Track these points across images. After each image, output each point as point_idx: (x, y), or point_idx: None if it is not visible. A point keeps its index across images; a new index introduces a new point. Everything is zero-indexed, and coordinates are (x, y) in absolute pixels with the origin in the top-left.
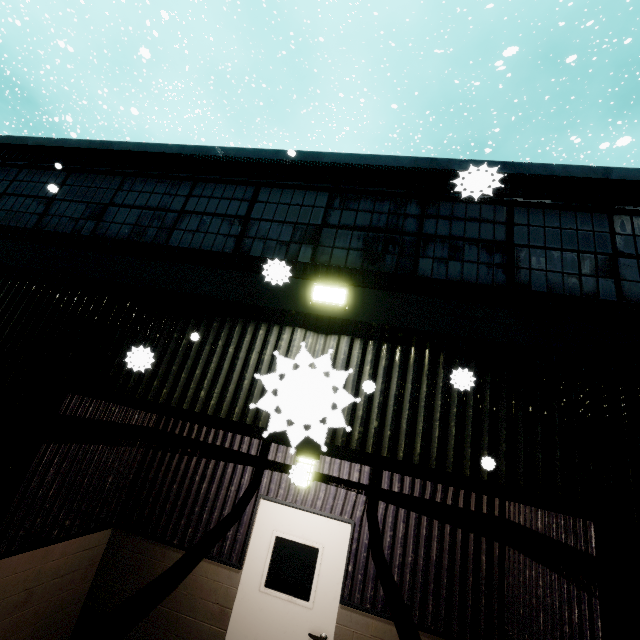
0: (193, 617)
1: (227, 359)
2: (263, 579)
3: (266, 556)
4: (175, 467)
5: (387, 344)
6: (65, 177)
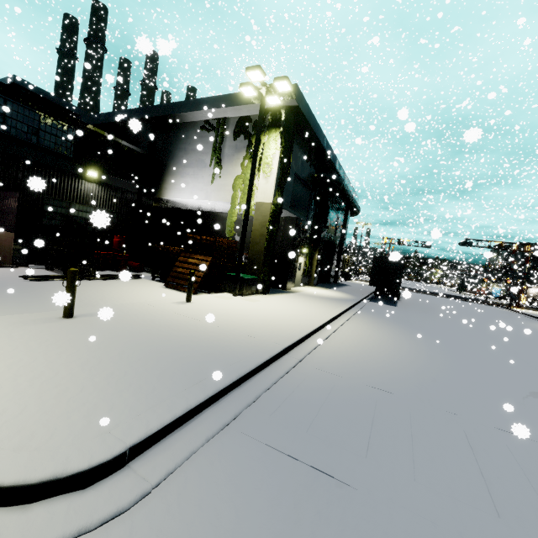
0: None
1: None
2: None
3: None
4: None
5: None
6: None
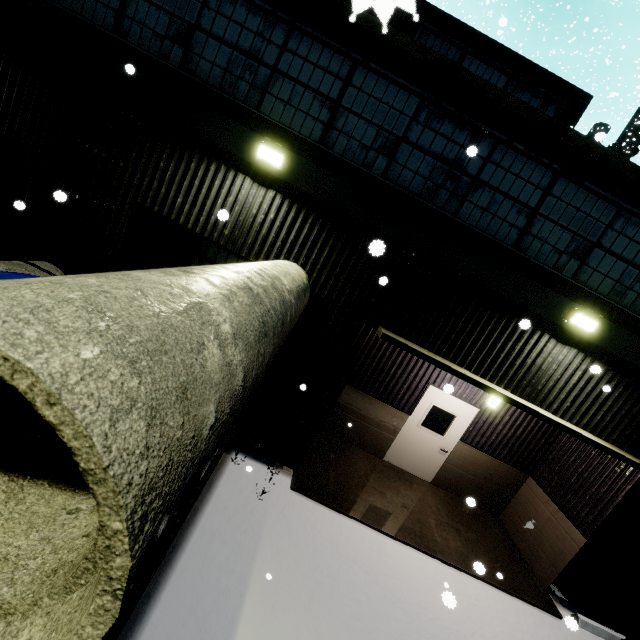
0: (378, 429)
1: (491, 341)
2: (421, 422)
3: (425, 412)
4: (375, 353)
5: (599, 362)
6: (350, 70)
